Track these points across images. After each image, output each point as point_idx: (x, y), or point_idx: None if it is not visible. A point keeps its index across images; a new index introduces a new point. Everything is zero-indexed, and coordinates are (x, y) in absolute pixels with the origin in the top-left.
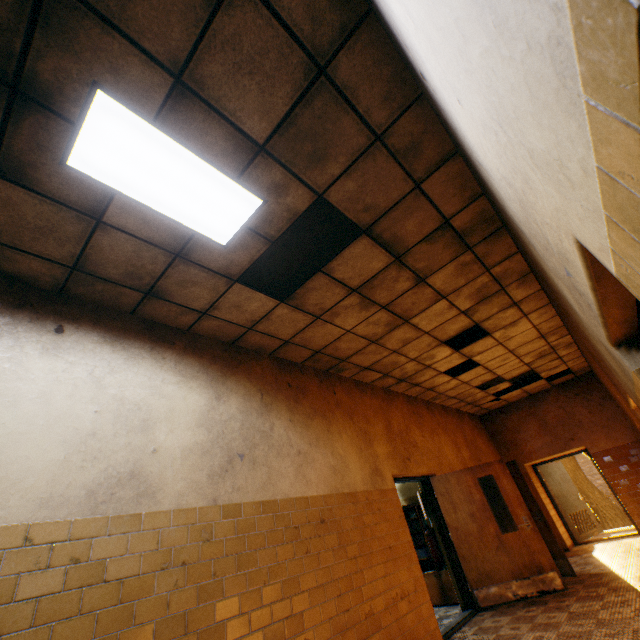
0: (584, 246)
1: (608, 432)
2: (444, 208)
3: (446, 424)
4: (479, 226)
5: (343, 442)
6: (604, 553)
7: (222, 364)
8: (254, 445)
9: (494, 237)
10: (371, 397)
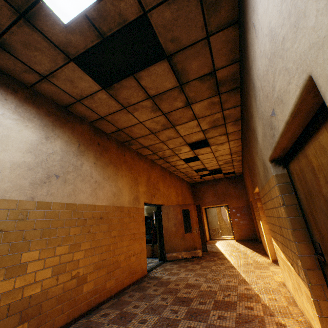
0: (314, 81)
1: (238, 200)
2: (216, 61)
3: (176, 184)
4: (229, 82)
5: (123, 181)
6: (220, 244)
7: (54, 118)
8: (67, 172)
9: (233, 92)
10: (144, 163)
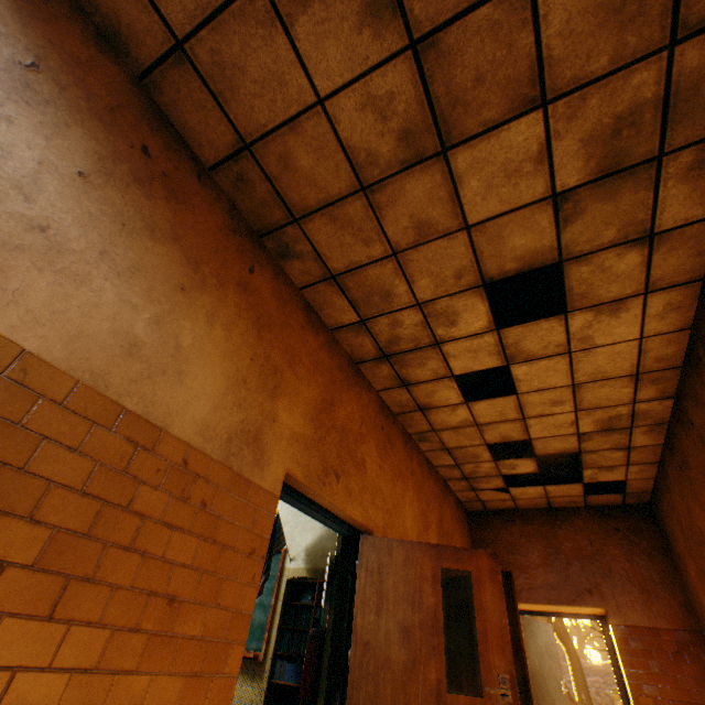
0: None
1: (648, 601)
2: None
3: (423, 483)
4: None
5: (207, 335)
6: None
7: None
8: None
9: None
10: (322, 346)
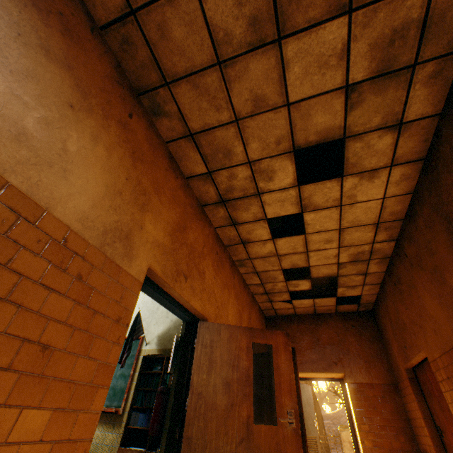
0: None
1: (369, 367)
2: None
3: (240, 294)
4: None
5: (91, 149)
6: None
7: None
8: None
9: None
10: (180, 187)
